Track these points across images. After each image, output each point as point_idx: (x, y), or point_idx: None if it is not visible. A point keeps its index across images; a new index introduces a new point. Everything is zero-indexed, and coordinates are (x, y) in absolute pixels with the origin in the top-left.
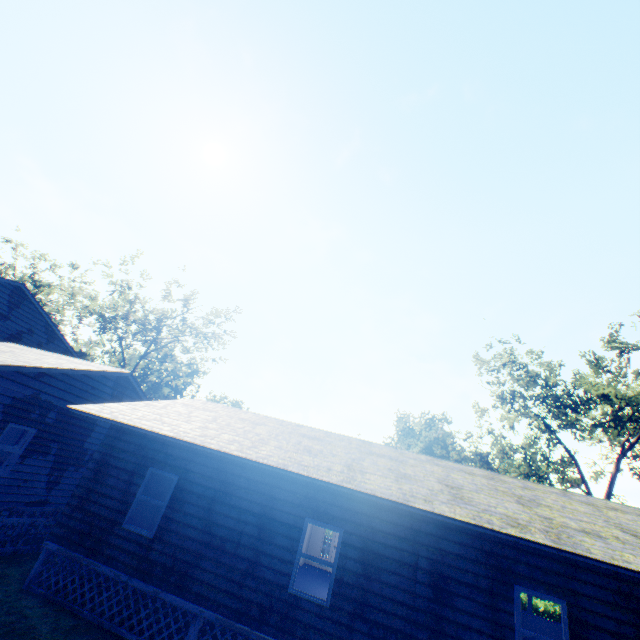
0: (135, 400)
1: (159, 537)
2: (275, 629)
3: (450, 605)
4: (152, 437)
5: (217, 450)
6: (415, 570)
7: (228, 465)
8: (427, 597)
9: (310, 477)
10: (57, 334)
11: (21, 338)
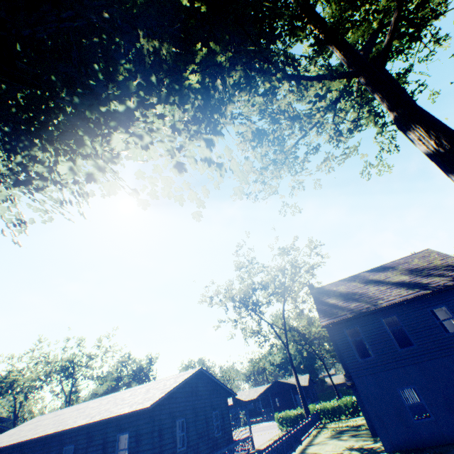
0: None
1: None
2: None
3: None
4: None
5: None
6: None
7: (1, 452)
8: None
9: (5, 445)
10: None
11: None
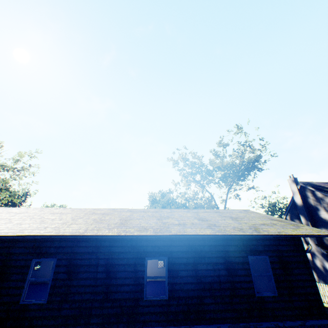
0: None
1: None
2: None
3: (115, 277)
4: None
5: None
6: (97, 267)
7: None
8: (103, 278)
9: (22, 235)
10: None
11: None
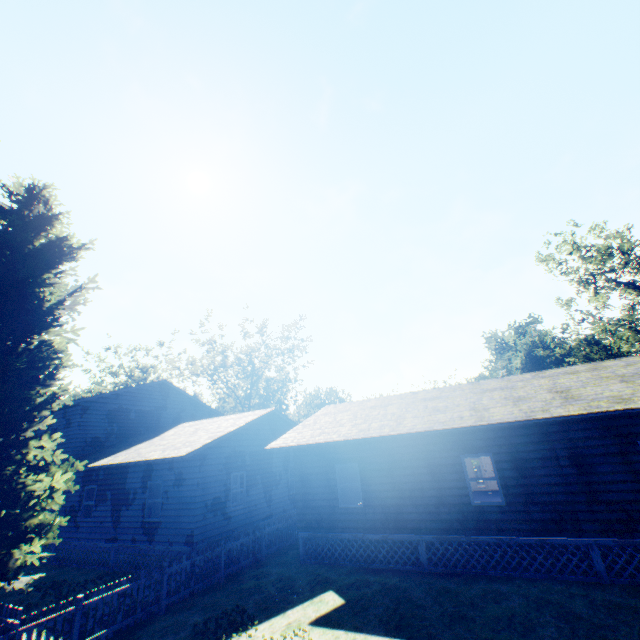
0: (284, 426)
1: (367, 504)
2: (475, 530)
3: (593, 472)
4: (325, 445)
5: (378, 436)
6: (557, 460)
7: (387, 443)
8: (574, 473)
9: (452, 428)
10: (198, 403)
11: (180, 417)
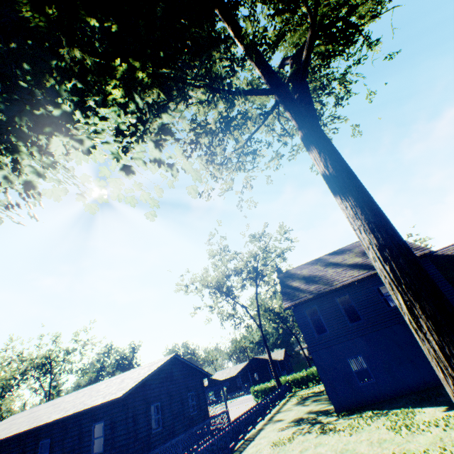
0: None
1: None
2: None
3: None
4: None
5: None
6: None
7: None
8: None
9: None
10: None
11: None
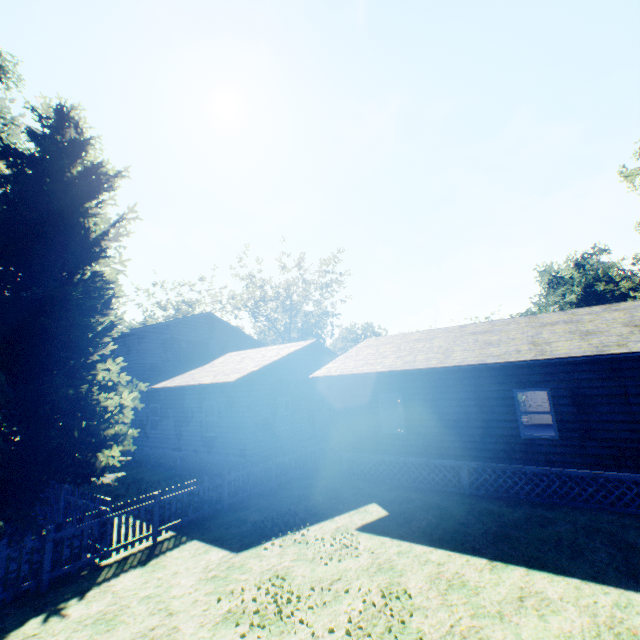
0: (325, 357)
1: (410, 432)
2: (522, 461)
3: None
4: (368, 376)
5: (425, 368)
6: (626, 397)
7: (432, 375)
8: None
9: (507, 362)
10: (242, 335)
11: (227, 347)
